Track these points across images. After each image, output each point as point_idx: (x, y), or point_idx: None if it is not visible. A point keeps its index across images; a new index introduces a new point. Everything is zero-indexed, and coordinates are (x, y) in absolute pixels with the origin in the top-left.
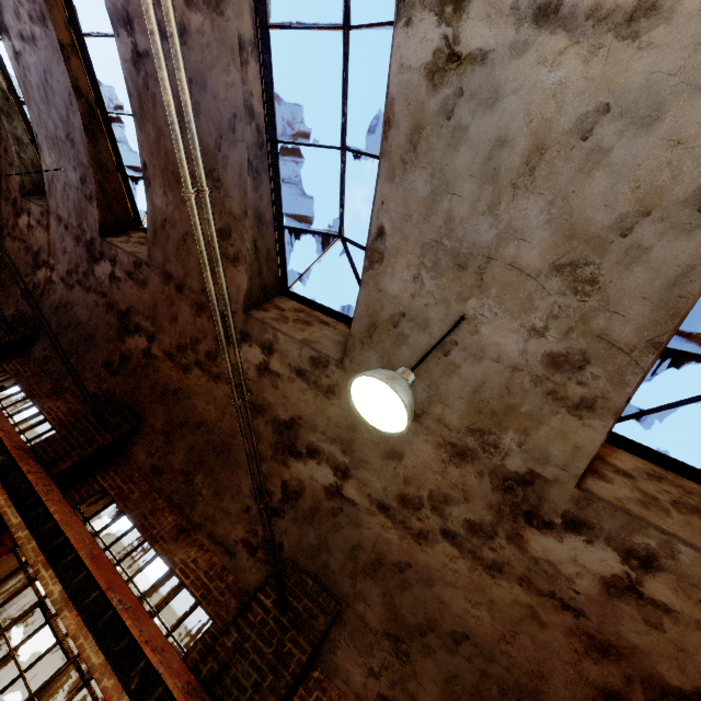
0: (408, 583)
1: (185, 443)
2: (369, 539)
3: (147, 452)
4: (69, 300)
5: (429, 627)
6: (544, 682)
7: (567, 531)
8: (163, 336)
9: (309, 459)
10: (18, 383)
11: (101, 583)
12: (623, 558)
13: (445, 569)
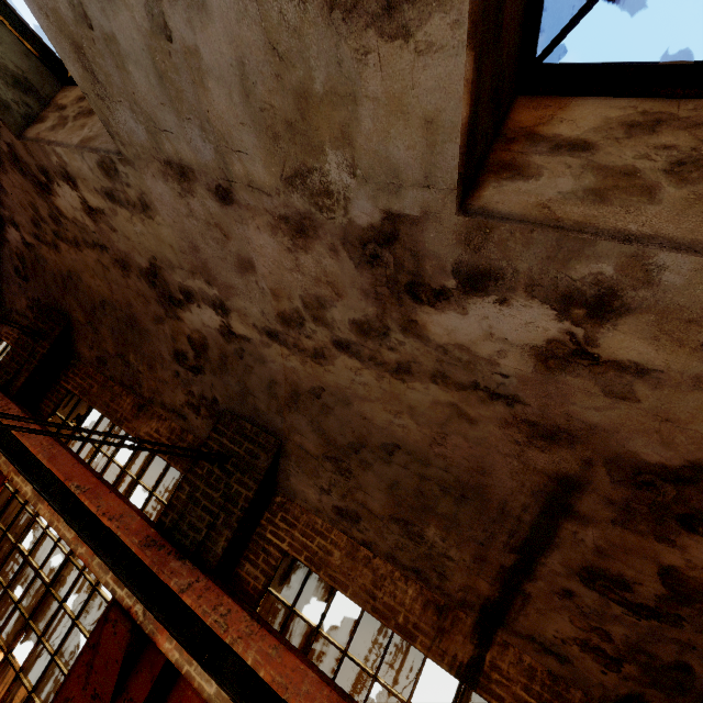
0: (328, 407)
1: (105, 327)
2: (279, 373)
3: (87, 347)
4: None
5: (360, 444)
6: (487, 477)
7: (469, 295)
8: (18, 217)
9: (190, 305)
10: None
11: (59, 476)
12: (560, 310)
13: (354, 384)
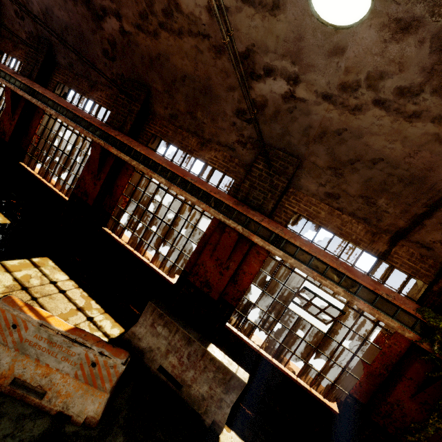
0: (343, 140)
1: (181, 94)
2: (316, 121)
3: (163, 108)
4: (45, 6)
5: (357, 159)
6: (431, 172)
7: None
8: (125, 10)
9: (266, 78)
10: (70, 88)
11: (179, 174)
12: None
13: (372, 126)
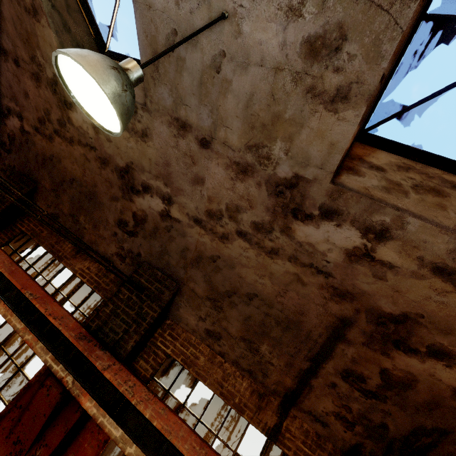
0: (218, 268)
1: (67, 195)
2: (192, 244)
3: (46, 205)
4: None
5: (233, 292)
6: (304, 316)
7: (323, 220)
8: (27, 113)
9: (145, 194)
10: None
11: (17, 285)
12: (363, 234)
13: (241, 257)
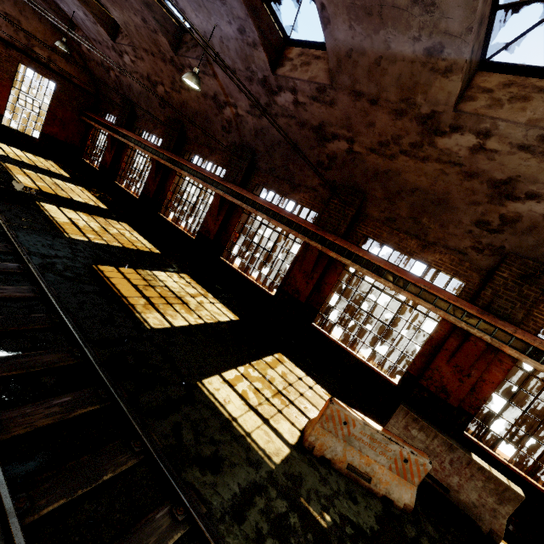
0: None
1: (405, 202)
2: None
3: (378, 211)
4: (262, 127)
5: None
6: None
7: None
8: (362, 138)
9: (527, 201)
10: (270, 190)
11: (410, 280)
12: None
13: None
